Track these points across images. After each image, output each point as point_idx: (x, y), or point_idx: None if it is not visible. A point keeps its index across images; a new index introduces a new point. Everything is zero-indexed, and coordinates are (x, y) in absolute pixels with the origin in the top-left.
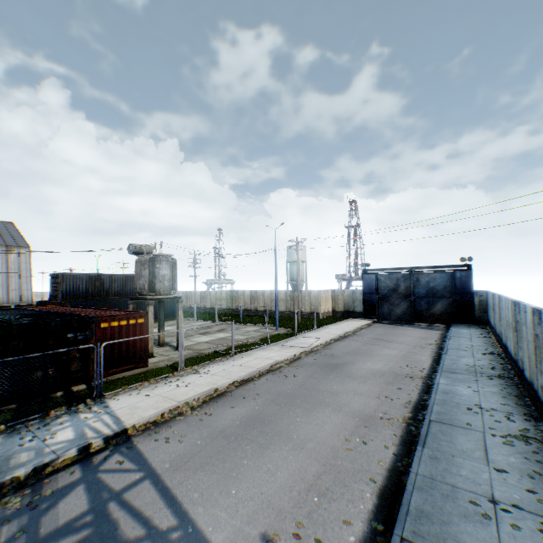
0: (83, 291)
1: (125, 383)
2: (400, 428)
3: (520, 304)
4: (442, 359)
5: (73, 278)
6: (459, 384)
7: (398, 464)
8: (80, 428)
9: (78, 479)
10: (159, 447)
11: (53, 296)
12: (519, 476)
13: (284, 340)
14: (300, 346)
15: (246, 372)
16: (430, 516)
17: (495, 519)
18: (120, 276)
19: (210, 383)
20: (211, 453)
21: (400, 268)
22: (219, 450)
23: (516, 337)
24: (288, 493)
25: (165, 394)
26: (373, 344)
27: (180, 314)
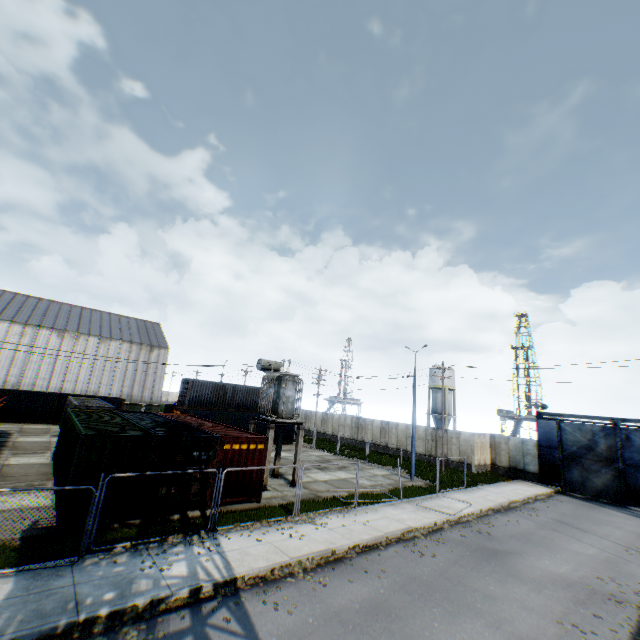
0: (207, 399)
1: (237, 517)
2: None
3: None
4: None
5: (200, 385)
6: None
7: None
8: (192, 563)
9: (187, 627)
10: (266, 612)
11: (180, 401)
12: None
13: (421, 497)
14: (443, 511)
15: (370, 534)
16: None
17: None
18: (242, 387)
19: (327, 539)
20: (324, 639)
21: (597, 417)
22: (333, 637)
23: None
24: None
25: (277, 543)
26: (554, 529)
27: (299, 443)
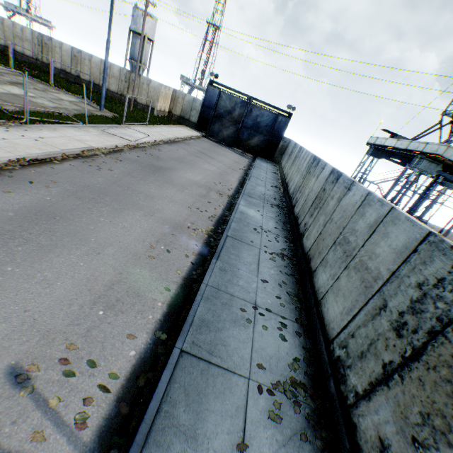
0: None
1: None
2: (202, 239)
3: (323, 161)
4: (246, 184)
5: None
6: (253, 207)
7: (193, 273)
8: None
9: None
10: None
11: None
12: (274, 285)
13: (108, 126)
14: (125, 138)
15: (43, 150)
16: (209, 325)
17: (253, 323)
18: None
19: None
20: None
21: (243, 94)
22: None
23: (302, 183)
24: (65, 309)
25: None
26: (198, 157)
27: None
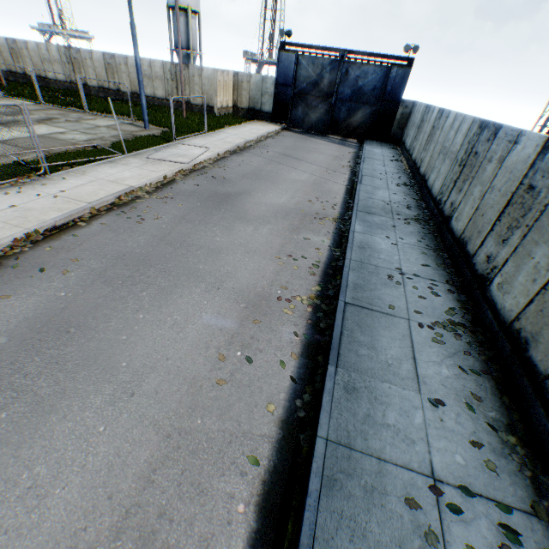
0: None
1: None
2: (304, 318)
3: (508, 127)
4: (358, 191)
5: None
6: (377, 233)
7: (297, 405)
8: None
9: None
10: None
11: None
12: (458, 409)
13: (154, 148)
14: (177, 161)
15: (63, 210)
16: None
17: (442, 538)
18: None
19: None
20: None
21: (331, 49)
22: None
23: (460, 174)
24: None
25: None
26: (280, 163)
27: None
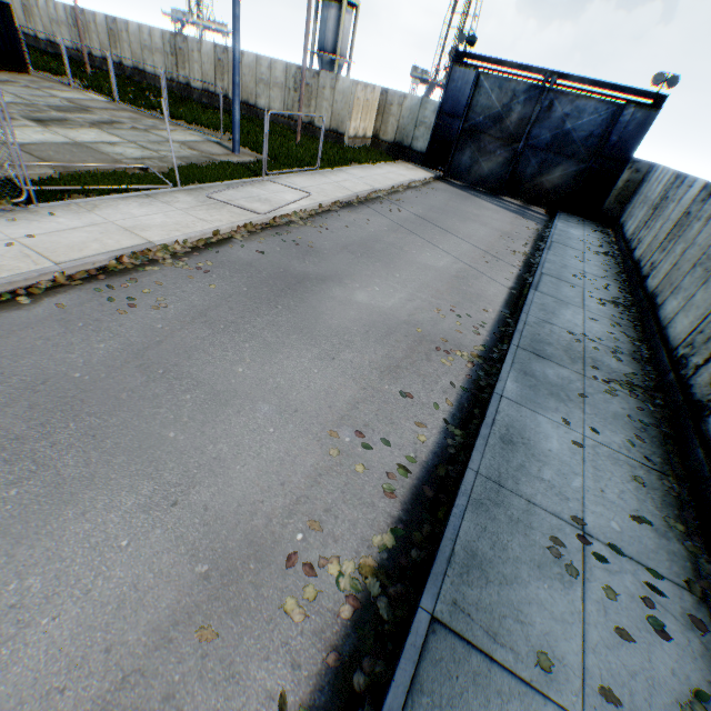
0: None
1: None
2: (323, 640)
3: None
4: (528, 304)
5: None
6: (547, 407)
7: None
8: None
9: None
10: None
11: None
12: None
13: (227, 183)
14: (250, 208)
15: (2, 271)
16: None
17: None
18: None
19: None
20: None
21: (532, 69)
22: None
23: None
24: None
25: None
26: (411, 232)
27: None
